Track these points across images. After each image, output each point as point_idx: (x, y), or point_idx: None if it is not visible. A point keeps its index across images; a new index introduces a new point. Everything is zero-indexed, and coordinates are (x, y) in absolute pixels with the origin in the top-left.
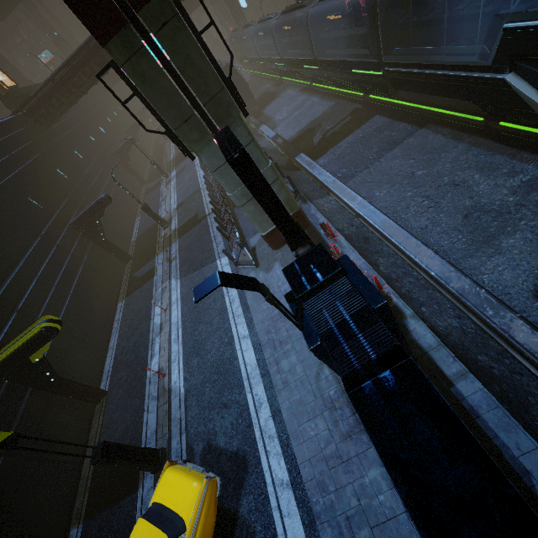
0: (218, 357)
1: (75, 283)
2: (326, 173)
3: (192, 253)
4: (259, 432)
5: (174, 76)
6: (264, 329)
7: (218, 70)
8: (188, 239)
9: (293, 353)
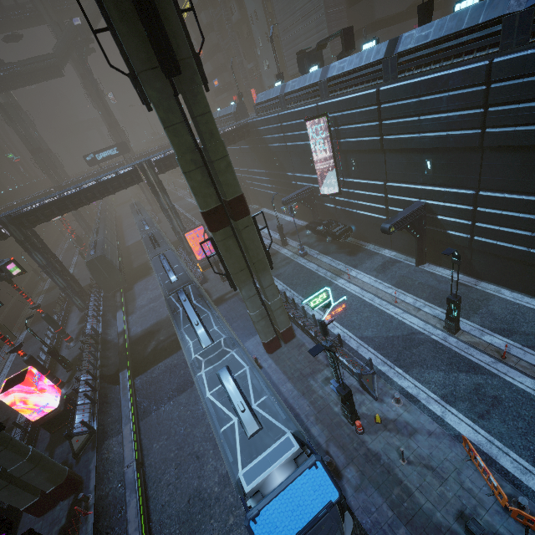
0: None
1: None
2: (128, 408)
3: None
4: None
5: None
6: None
7: None
8: None
9: None
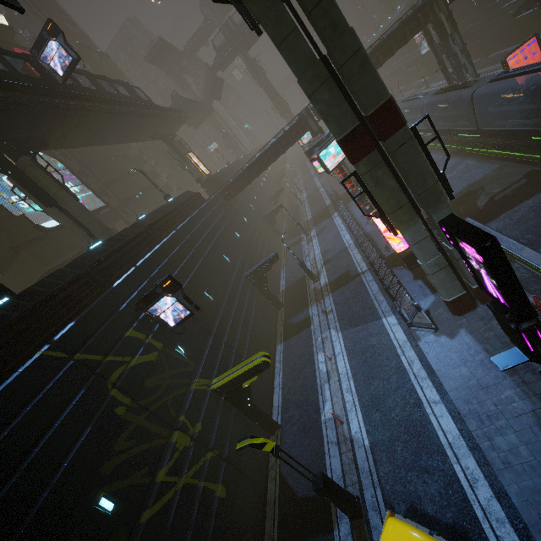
0: (406, 417)
1: (251, 324)
2: (508, 239)
3: (351, 308)
4: (480, 511)
5: (395, 176)
6: (461, 398)
7: (434, 168)
8: (343, 294)
9: (511, 432)
